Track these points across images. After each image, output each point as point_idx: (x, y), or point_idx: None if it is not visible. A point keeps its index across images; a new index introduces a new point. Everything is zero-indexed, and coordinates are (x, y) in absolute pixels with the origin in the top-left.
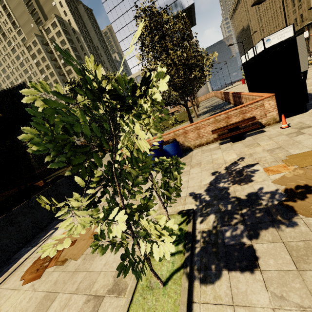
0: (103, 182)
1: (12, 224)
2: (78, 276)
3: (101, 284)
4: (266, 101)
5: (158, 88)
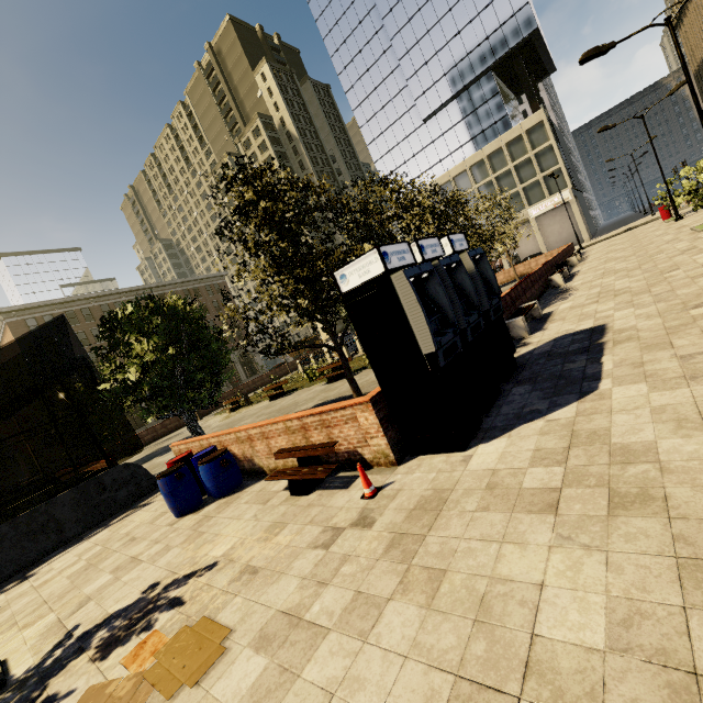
0: (146, 500)
1: None
2: None
3: None
4: (359, 411)
5: None
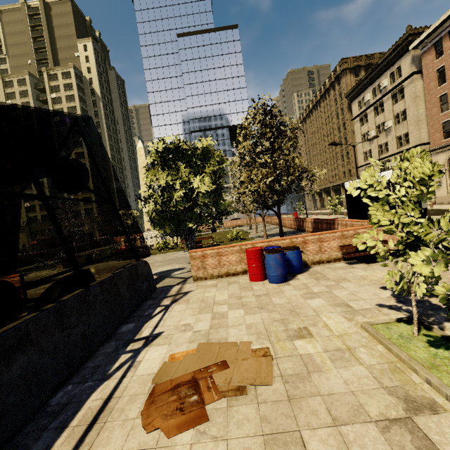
0: (169, 293)
1: (62, 328)
2: (309, 404)
3: (378, 405)
4: None
5: None
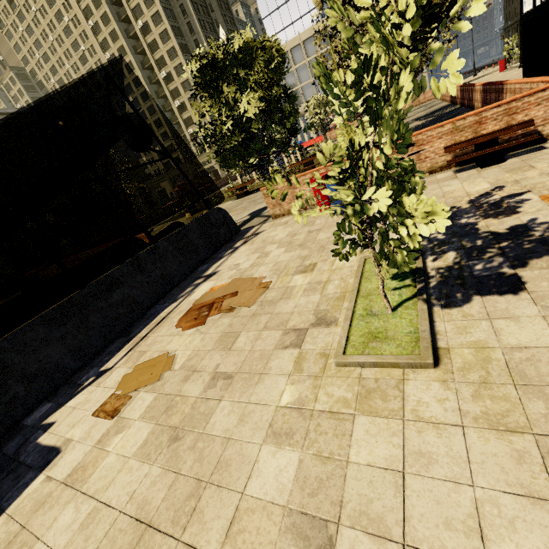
0: (246, 234)
1: (141, 273)
2: (260, 318)
3: (298, 321)
4: None
5: (467, 14)
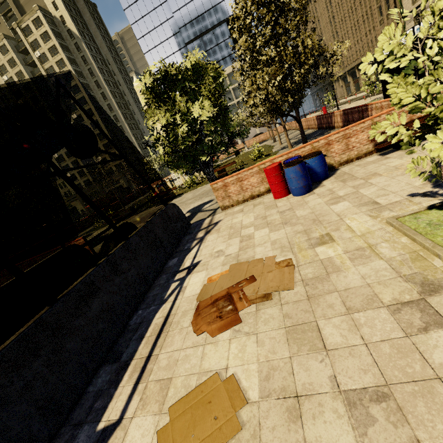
0: (202, 226)
1: (118, 274)
2: (326, 299)
3: (392, 292)
4: None
5: None
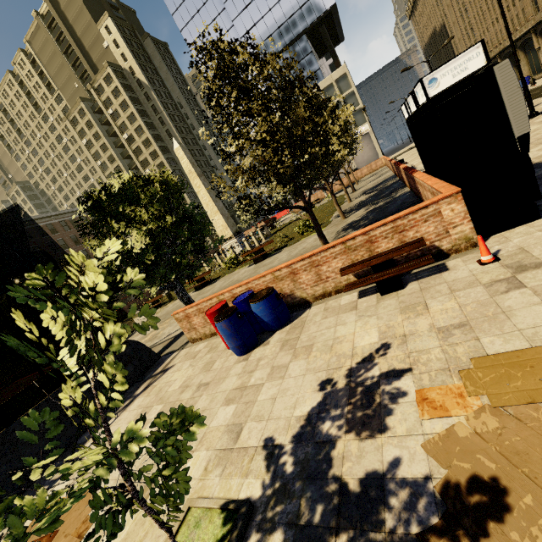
0: (158, 369)
1: None
2: None
3: None
4: (444, 205)
5: None
